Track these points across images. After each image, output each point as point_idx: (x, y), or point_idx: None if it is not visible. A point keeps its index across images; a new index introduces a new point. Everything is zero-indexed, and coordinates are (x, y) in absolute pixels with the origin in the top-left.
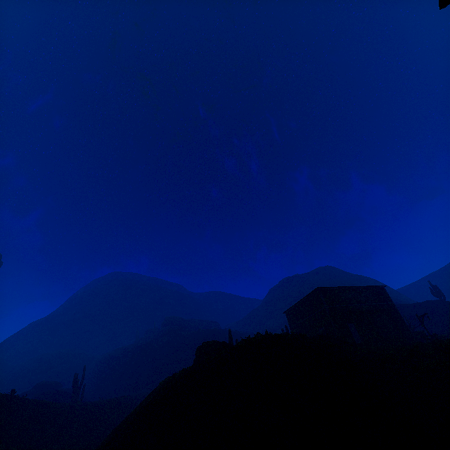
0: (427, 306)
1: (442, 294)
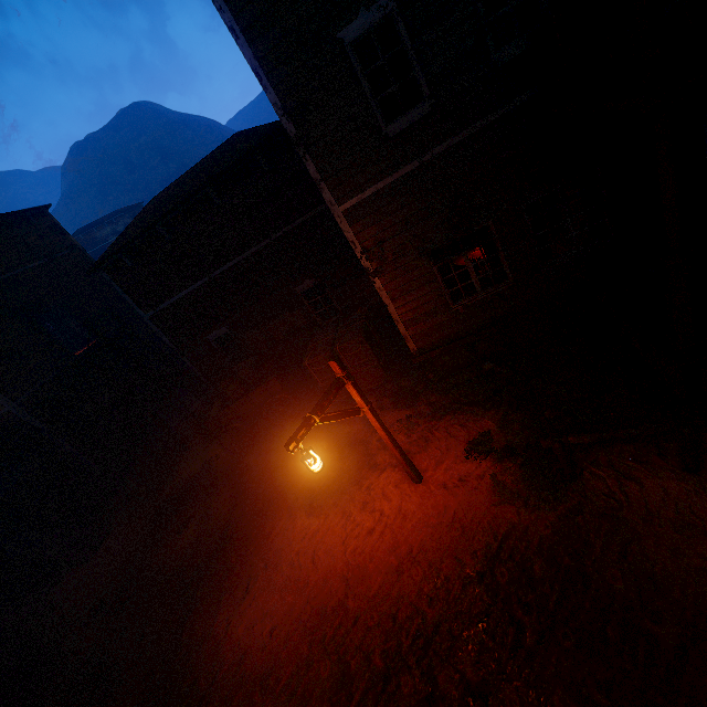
0: None
1: None
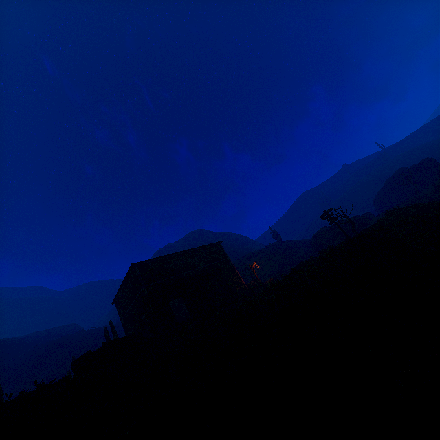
0: (269, 250)
1: (279, 236)
